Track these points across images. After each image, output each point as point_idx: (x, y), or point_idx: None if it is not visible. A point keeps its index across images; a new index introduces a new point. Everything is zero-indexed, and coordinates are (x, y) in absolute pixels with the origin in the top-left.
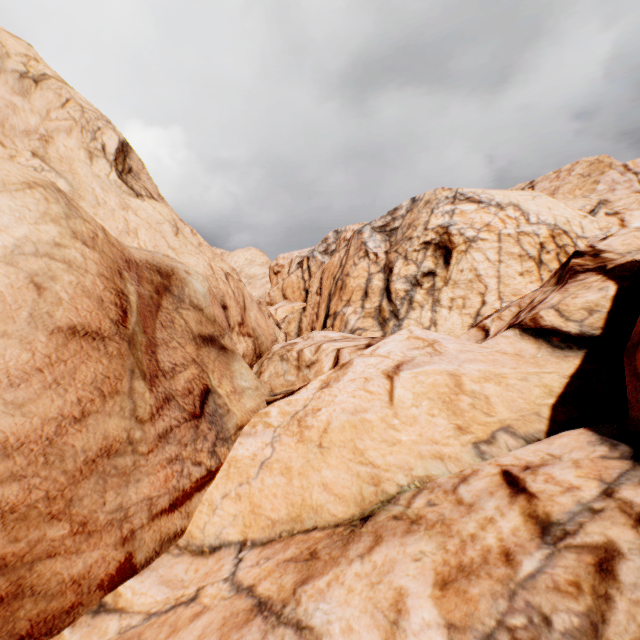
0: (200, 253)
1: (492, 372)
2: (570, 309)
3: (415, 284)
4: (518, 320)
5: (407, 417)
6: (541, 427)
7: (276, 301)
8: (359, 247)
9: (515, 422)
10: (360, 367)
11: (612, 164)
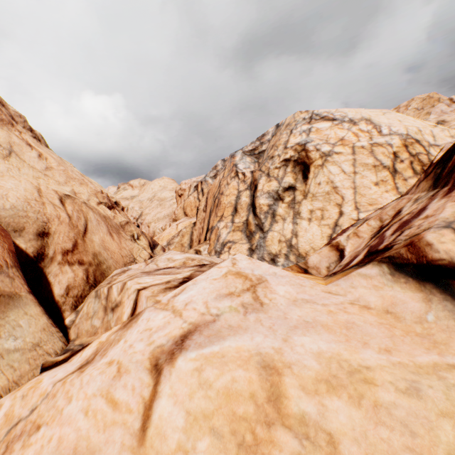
0: (43, 177)
1: (344, 362)
2: None
3: (277, 198)
4: (383, 243)
5: None
6: None
7: (179, 218)
8: (231, 169)
9: None
10: (136, 332)
11: (440, 99)
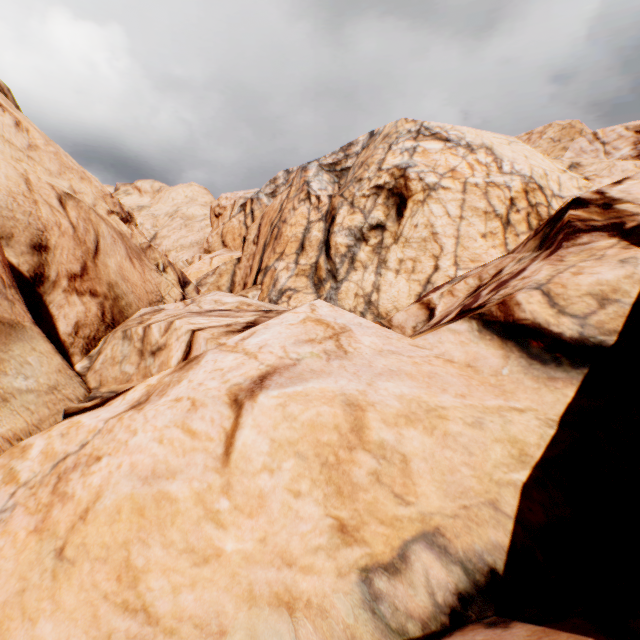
0: (26, 160)
1: (423, 403)
2: (569, 294)
3: (360, 239)
4: (478, 302)
5: (248, 495)
6: (499, 538)
7: (214, 248)
8: (301, 187)
9: (451, 522)
10: (203, 372)
11: (583, 131)
